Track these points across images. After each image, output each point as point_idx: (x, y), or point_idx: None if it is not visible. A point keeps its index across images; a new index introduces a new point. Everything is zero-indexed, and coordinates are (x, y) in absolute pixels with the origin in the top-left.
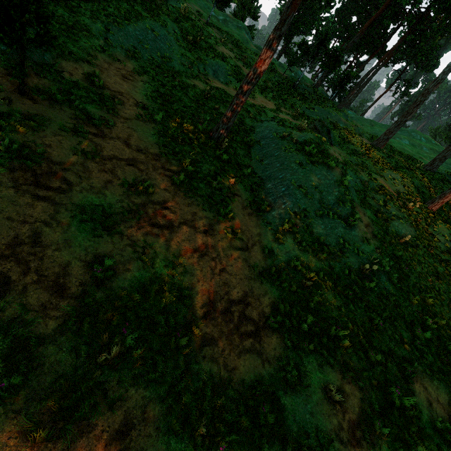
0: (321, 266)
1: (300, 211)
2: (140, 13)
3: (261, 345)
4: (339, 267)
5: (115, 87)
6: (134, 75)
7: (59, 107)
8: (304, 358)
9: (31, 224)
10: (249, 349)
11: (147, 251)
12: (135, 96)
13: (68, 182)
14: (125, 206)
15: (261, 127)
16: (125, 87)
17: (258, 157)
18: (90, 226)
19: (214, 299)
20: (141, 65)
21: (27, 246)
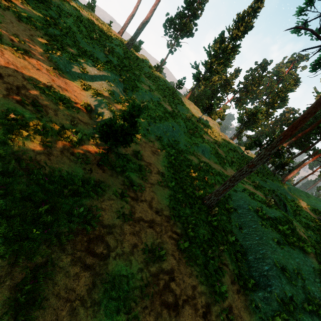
0: None
1: (287, 299)
2: (167, 118)
3: None
4: None
5: (148, 159)
6: (158, 150)
7: (116, 175)
8: None
9: (71, 302)
10: None
11: None
12: (158, 166)
13: (108, 246)
14: (144, 276)
15: (236, 197)
16: (153, 159)
17: (237, 224)
18: (115, 306)
19: None
20: (162, 144)
21: None
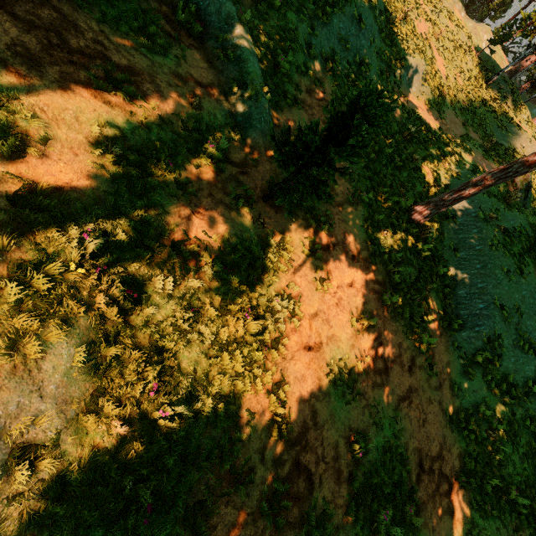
0: (504, 412)
1: (494, 337)
2: None
3: (453, 504)
4: (520, 413)
5: None
6: None
7: (293, 210)
8: (486, 520)
9: (308, 402)
10: (446, 510)
11: (376, 409)
12: None
13: (318, 332)
14: (356, 352)
15: None
16: None
17: (452, 244)
18: (341, 391)
19: (422, 457)
20: (337, 84)
21: (312, 431)
